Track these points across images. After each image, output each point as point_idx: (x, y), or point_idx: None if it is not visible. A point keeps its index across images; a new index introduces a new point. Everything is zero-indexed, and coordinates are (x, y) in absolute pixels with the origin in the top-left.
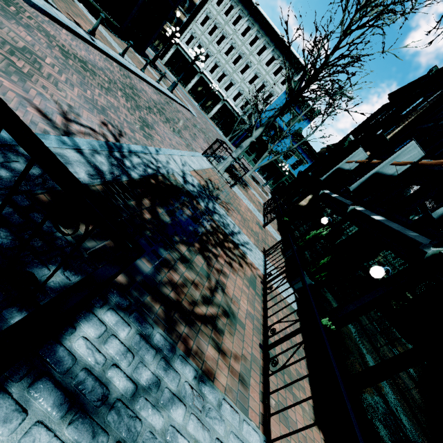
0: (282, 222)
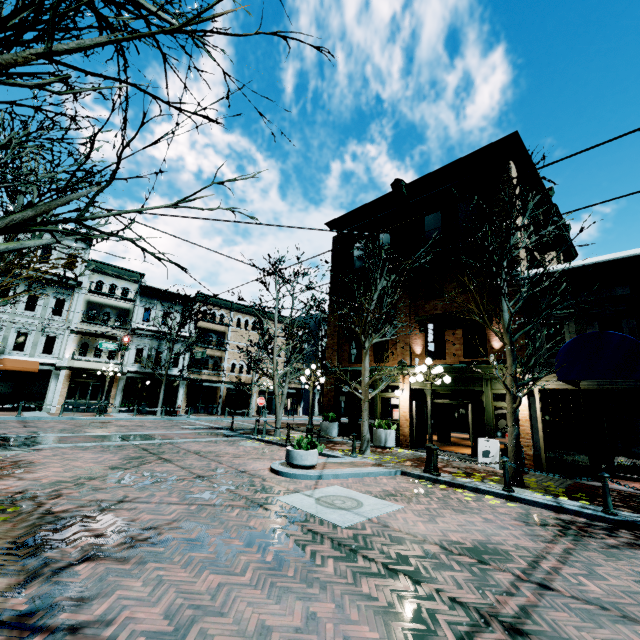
0: None
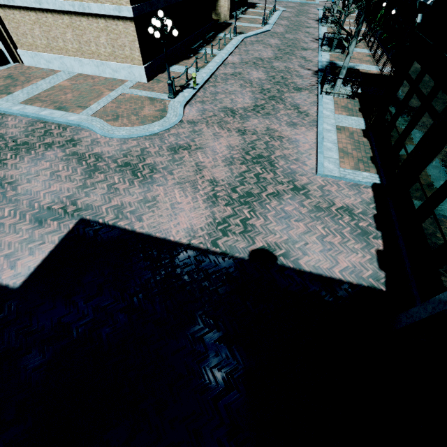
0: (368, 22)
